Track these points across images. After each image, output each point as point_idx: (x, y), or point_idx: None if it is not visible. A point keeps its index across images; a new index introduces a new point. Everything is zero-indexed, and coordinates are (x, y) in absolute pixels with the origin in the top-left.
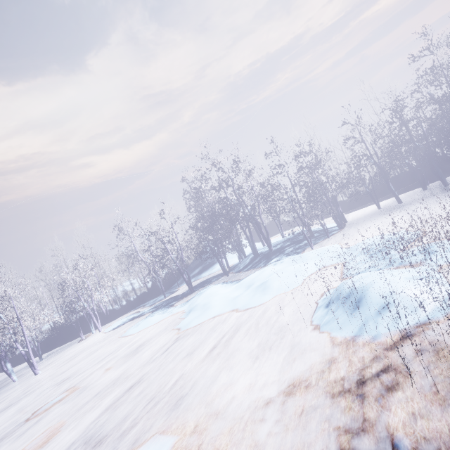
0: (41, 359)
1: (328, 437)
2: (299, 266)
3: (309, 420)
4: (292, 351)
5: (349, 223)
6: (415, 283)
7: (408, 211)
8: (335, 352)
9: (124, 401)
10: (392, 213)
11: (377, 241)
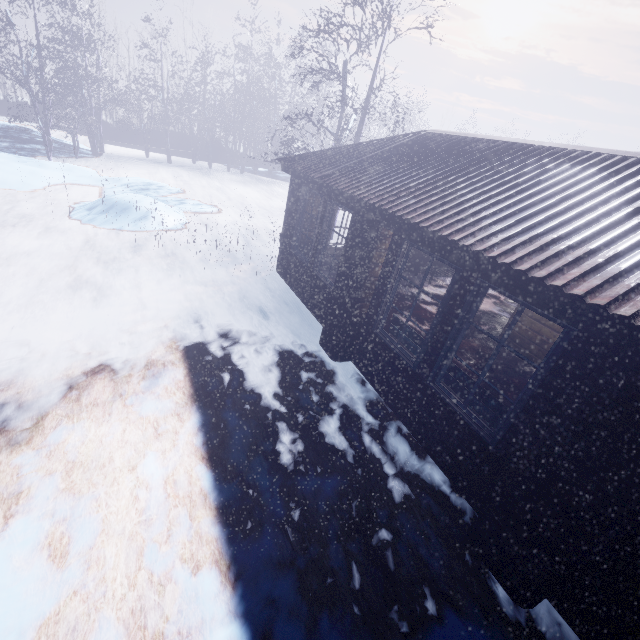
0: None
1: (97, 263)
2: (35, 169)
3: (80, 258)
4: (48, 230)
5: (107, 155)
6: (170, 210)
7: (175, 172)
8: (99, 235)
9: None
10: (160, 168)
11: (143, 181)
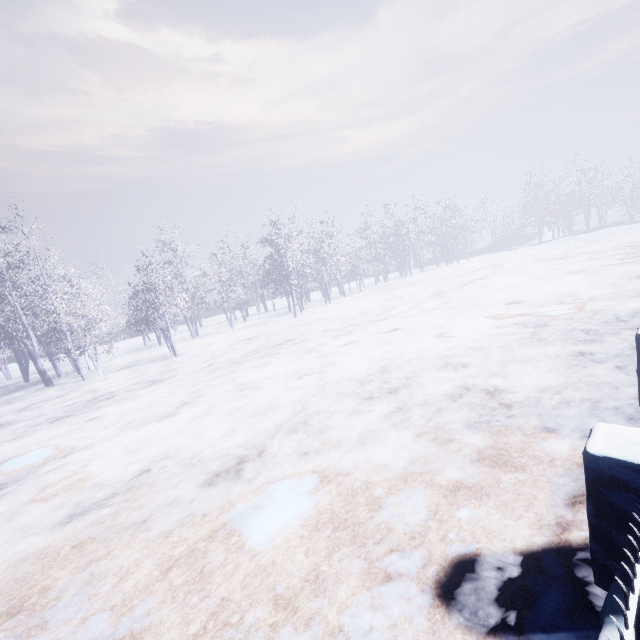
0: (442, 264)
1: None
2: (633, 224)
3: None
4: None
5: None
6: None
7: None
8: None
9: (577, 241)
10: None
11: None
